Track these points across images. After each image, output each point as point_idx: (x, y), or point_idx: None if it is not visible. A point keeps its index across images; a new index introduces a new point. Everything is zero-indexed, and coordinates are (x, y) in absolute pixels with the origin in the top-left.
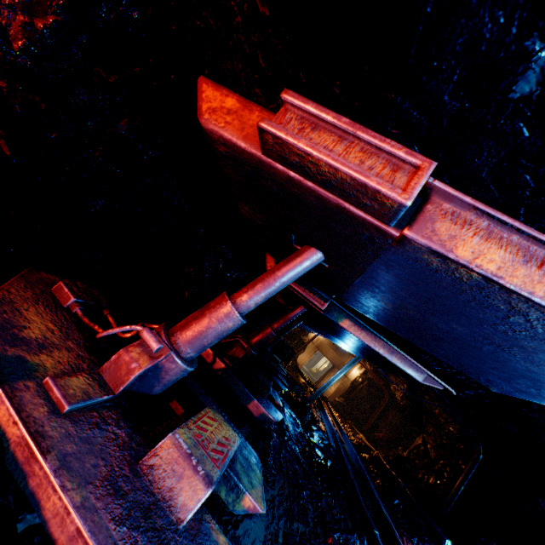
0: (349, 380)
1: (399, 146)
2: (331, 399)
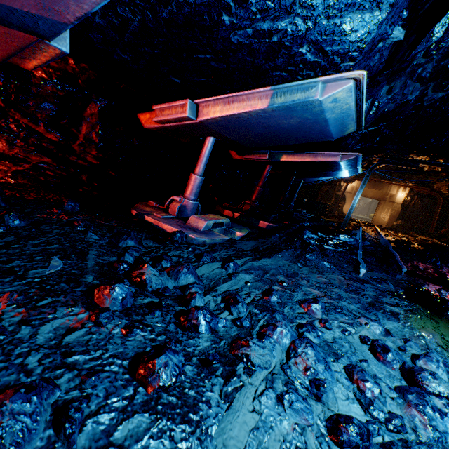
0: (398, 204)
1: (180, 101)
2: (389, 226)
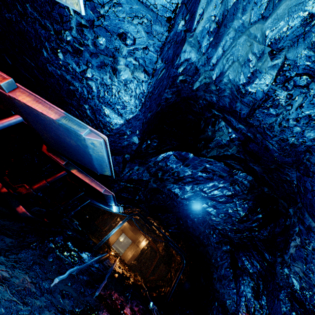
0: (140, 248)
1: (6, 75)
2: (129, 263)
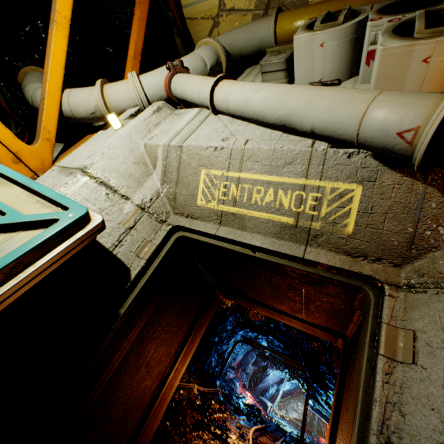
0: None
1: None
2: None
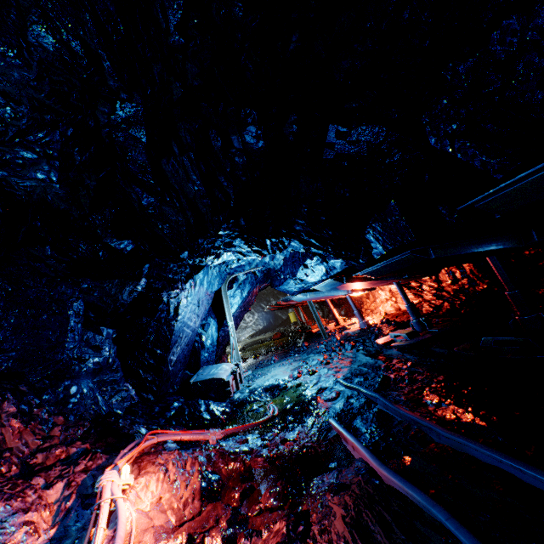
0: None
1: None
2: None
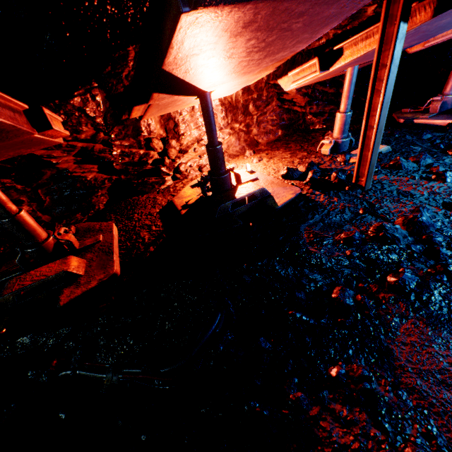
0: None
1: None
2: None
